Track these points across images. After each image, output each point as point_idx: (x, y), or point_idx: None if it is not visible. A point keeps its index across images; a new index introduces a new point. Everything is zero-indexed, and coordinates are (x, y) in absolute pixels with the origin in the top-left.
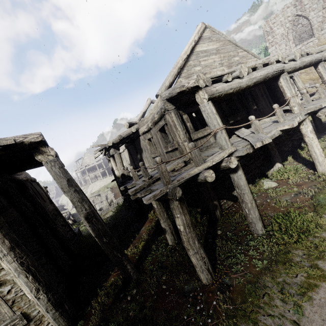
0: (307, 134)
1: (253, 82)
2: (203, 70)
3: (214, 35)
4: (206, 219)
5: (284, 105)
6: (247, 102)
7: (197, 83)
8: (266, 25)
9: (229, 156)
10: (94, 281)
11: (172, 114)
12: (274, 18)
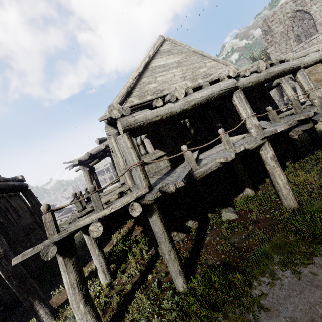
0: (268, 161)
1: (190, 105)
2: (160, 86)
3: (175, 48)
4: (150, 254)
5: (234, 129)
6: (210, 119)
7: (109, 114)
8: (263, 24)
9: (141, 199)
10: (21, 318)
11: (112, 139)
12: (272, 15)
